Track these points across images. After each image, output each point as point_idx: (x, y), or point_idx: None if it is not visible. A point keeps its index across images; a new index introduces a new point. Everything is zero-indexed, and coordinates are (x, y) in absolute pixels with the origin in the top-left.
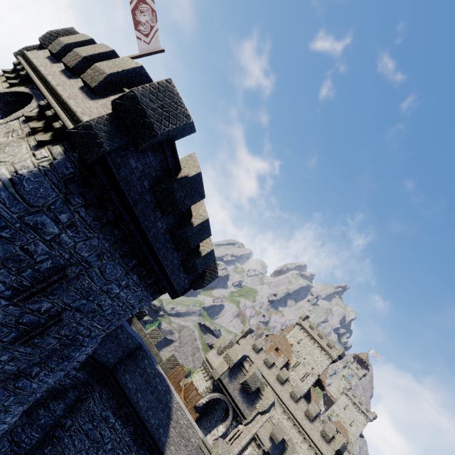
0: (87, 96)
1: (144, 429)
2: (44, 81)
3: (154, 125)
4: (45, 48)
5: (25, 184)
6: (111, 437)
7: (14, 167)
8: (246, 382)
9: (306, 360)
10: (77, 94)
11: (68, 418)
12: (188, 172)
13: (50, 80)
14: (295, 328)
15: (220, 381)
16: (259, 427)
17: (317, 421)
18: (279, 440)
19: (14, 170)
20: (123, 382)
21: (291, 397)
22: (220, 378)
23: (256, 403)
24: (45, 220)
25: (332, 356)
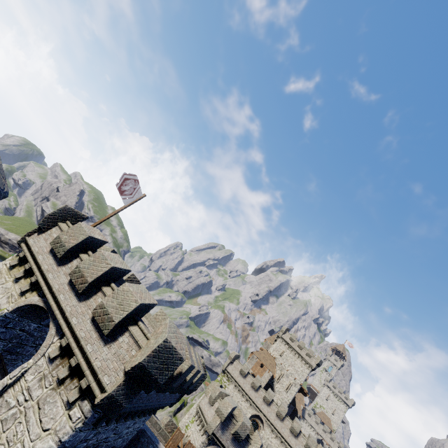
0: (100, 337)
1: None
2: (58, 303)
3: (158, 379)
4: (45, 231)
5: (67, 444)
6: None
7: (58, 436)
8: (236, 432)
9: (288, 372)
10: (91, 333)
11: None
12: (181, 366)
13: (64, 308)
14: (277, 342)
15: (213, 435)
16: None
17: (301, 436)
18: None
19: (58, 439)
20: None
21: (277, 417)
22: (213, 432)
23: None
24: (78, 447)
25: (311, 365)
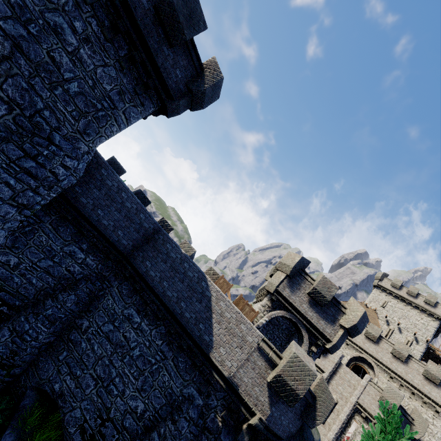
0: None
1: (178, 326)
2: None
3: None
4: None
5: None
6: (138, 341)
7: None
8: (315, 290)
9: (401, 326)
10: None
11: (84, 318)
12: None
13: None
14: (373, 291)
15: (278, 294)
16: (359, 394)
17: None
18: None
19: None
20: (143, 270)
21: (394, 358)
22: (277, 290)
23: (338, 319)
24: None
25: (438, 315)
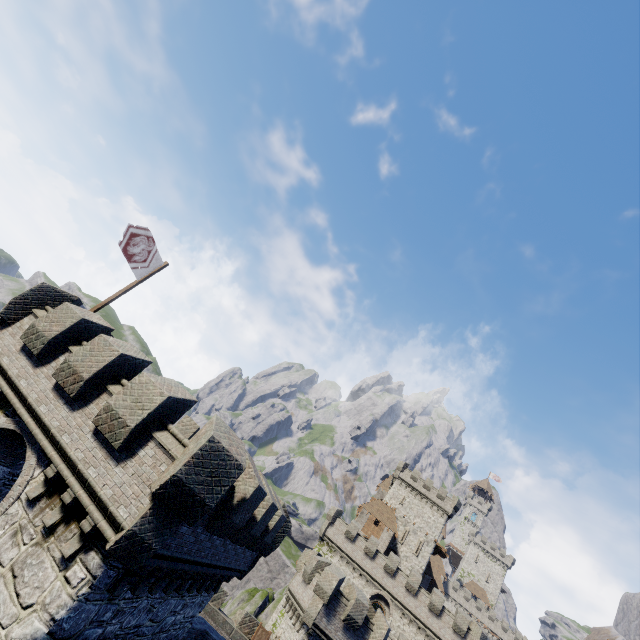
0: (108, 455)
1: None
2: (37, 419)
3: (206, 499)
4: (11, 324)
5: (65, 625)
6: None
7: (49, 612)
8: (349, 616)
9: (416, 526)
10: (94, 451)
11: None
12: (244, 490)
13: (47, 423)
14: (394, 485)
15: (315, 626)
16: None
17: (445, 614)
18: None
19: (50, 617)
20: None
21: (407, 592)
22: (315, 623)
23: (367, 639)
24: (87, 634)
25: (446, 510)
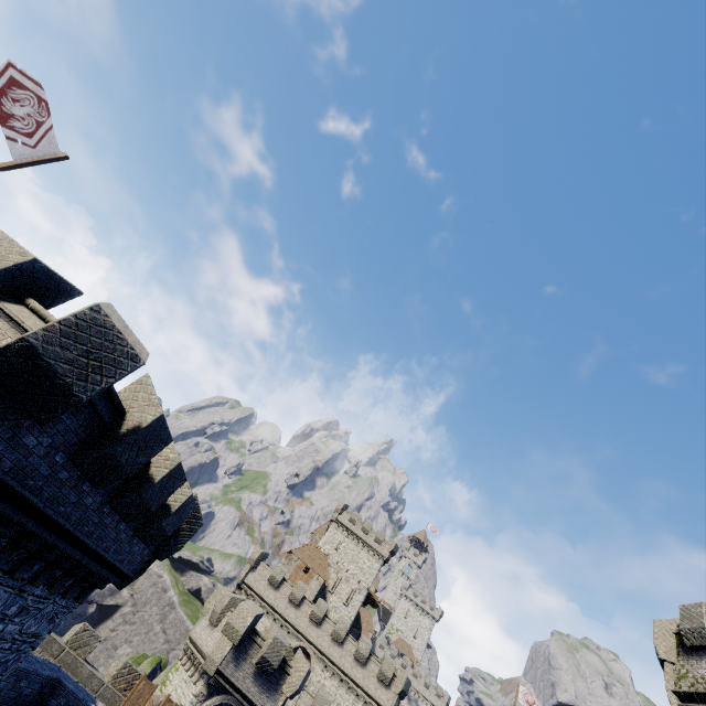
0: None
1: None
2: None
3: (74, 387)
4: None
5: None
6: None
7: None
8: (263, 659)
9: (349, 573)
10: None
11: None
12: (139, 418)
13: None
14: (330, 529)
15: (219, 674)
16: None
17: (372, 662)
18: None
19: None
20: None
21: (333, 641)
22: (219, 670)
23: (282, 685)
24: None
25: (383, 555)
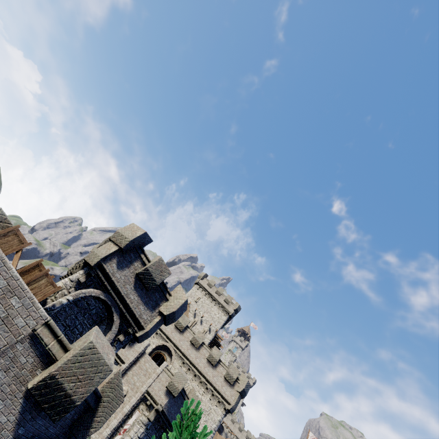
0: None
1: None
2: None
3: None
4: None
5: None
6: None
7: None
8: (147, 271)
9: (203, 319)
10: None
11: None
12: None
13: None
14: (193, 288)
15: (100, 269)
16: (151, 382)
17: (220, 366)
18: (178, 390)
19: None
20: None
21: (191, 345)
22: (100, 263)
23: (160, 305)
24: None
25: (229, 311)
